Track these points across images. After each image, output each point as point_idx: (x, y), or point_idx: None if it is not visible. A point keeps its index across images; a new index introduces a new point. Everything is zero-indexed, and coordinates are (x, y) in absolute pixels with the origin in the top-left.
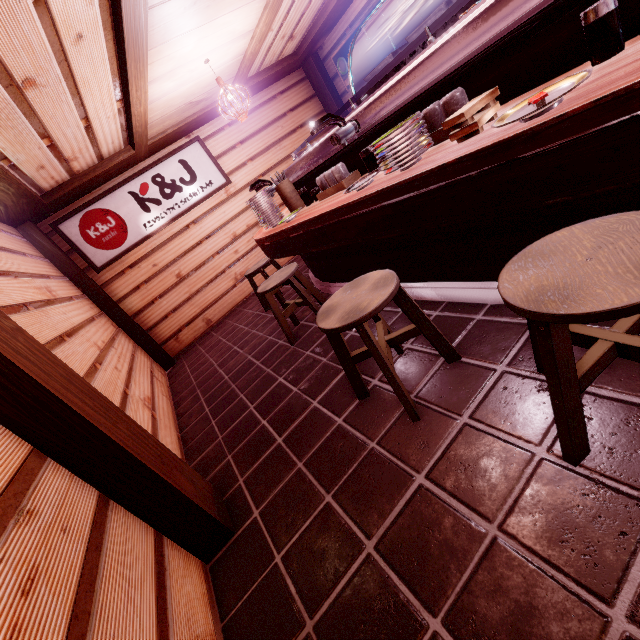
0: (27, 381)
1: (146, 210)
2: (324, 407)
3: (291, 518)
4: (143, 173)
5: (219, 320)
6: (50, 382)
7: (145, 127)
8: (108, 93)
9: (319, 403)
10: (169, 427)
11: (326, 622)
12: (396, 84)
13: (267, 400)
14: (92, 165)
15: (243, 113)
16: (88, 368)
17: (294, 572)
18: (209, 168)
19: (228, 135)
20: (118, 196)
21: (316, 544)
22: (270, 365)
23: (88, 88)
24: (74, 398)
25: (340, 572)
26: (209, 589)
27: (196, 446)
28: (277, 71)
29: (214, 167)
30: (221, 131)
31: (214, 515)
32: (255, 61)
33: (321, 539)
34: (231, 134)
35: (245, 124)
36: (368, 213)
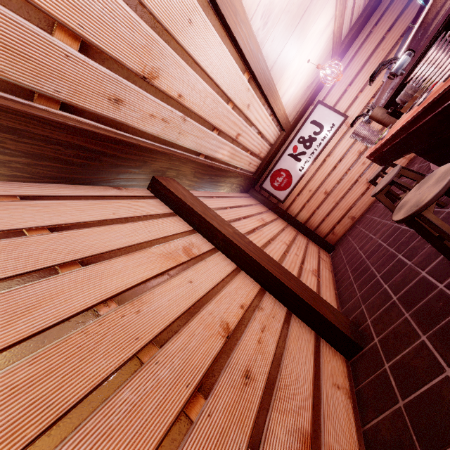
0: (254, 261)
1: (298, 161)
2: (430, 276)
3: (396, 346)
4: (292, 141)
5: (360, 216)
6: (262, 262)
7: (286, 118)
8: (265, 116)
9: (426, 273)
10: (329, 287)
11: (411, 404)
12: (428, 12)
13: (388, 271)
14: (268, 150)
15: (338, 75)
16: (281, 255)
17: (395, 375)
18: (330, 116)
19: (338, 86)
20: (283, 159)
21: (411, 363)
22: (393, 246)
23: (257, 121)
24: (271, 268)
25: (424, 381)
26: (348, 372)
27: (345, 299)
28: (366, 14)
29: (333, 113)
30: (333, 87)
31: (347, 334)
32: (344, 26)
33: (414, 361)
34: (340, 84)
35: (349, 70)
36: (425, 123)
